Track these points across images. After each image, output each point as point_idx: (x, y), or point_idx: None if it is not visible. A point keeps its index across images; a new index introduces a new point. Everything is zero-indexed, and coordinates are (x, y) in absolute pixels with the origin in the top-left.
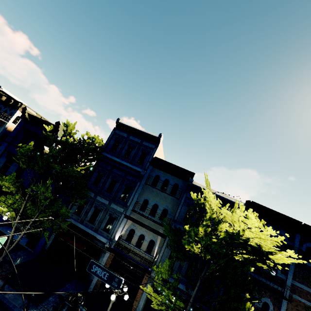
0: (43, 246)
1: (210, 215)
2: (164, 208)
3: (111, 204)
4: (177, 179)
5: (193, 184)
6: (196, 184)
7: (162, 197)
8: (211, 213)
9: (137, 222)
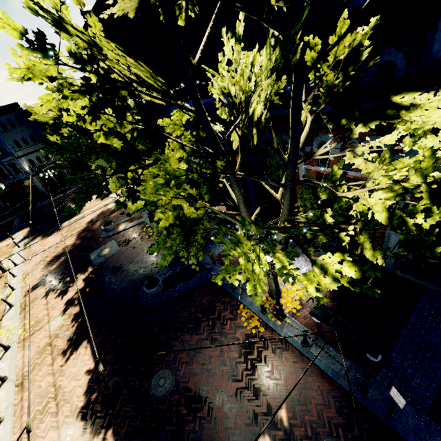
0: (4, 209)
1: (44, 123)
2: (29, 136)
3: (2, 161)
4: (13, 114)
5: (25, 110)
6: (26, 109)
7: (20, 131)
8: (43, 122)
9: (27, 154)
